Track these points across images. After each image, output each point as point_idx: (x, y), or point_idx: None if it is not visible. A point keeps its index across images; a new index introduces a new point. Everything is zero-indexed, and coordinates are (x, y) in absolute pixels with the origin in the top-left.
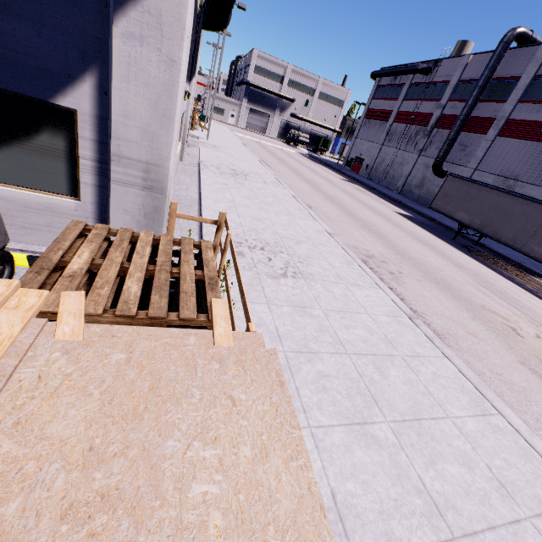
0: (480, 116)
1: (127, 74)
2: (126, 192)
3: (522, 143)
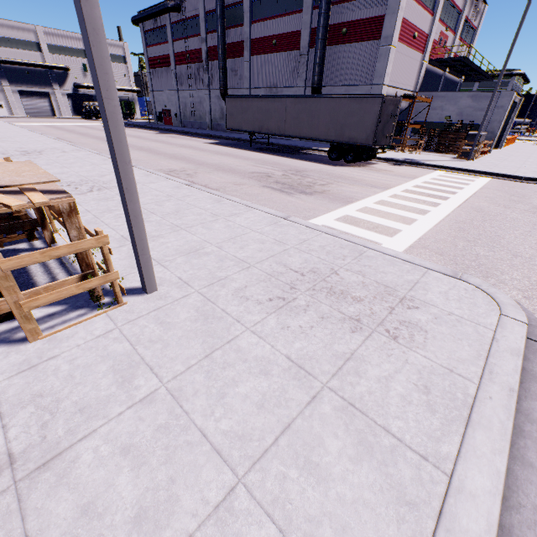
0: (234, 42)
1: None
2: None
3: (267, 57)
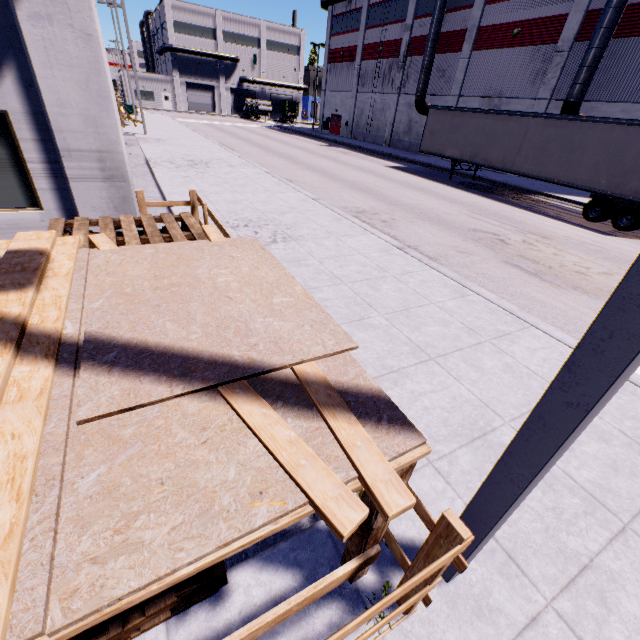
0: (451, 30)
1: (47, 60)
2: (88, 188)
3: (498, 53)
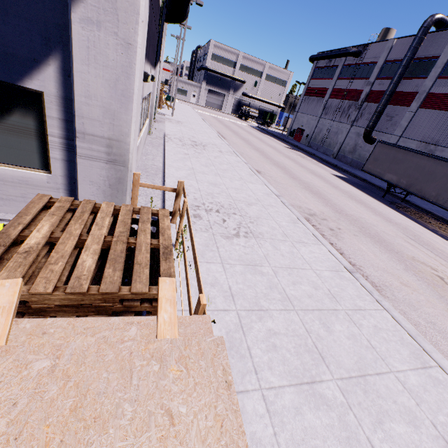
0: (404, 91)
1: (87, 57)
2: (92, 166)
3: (441, 113)
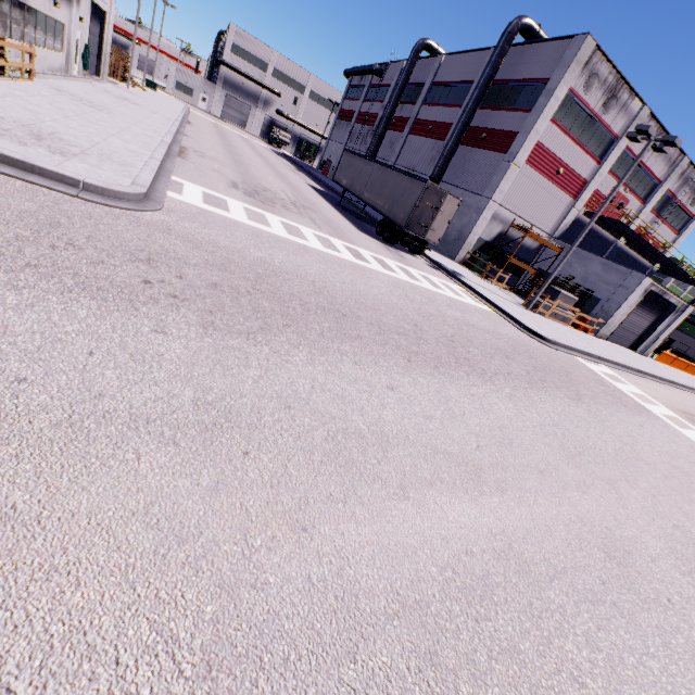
0: (403, 117)
1: None
2: None
3: (420, 139)
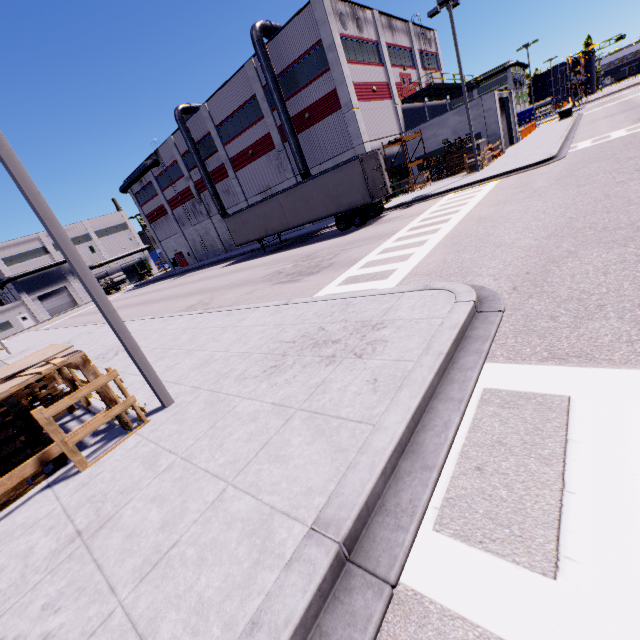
0: (215, 168)
1: None
2: None
3: (250, 167)
